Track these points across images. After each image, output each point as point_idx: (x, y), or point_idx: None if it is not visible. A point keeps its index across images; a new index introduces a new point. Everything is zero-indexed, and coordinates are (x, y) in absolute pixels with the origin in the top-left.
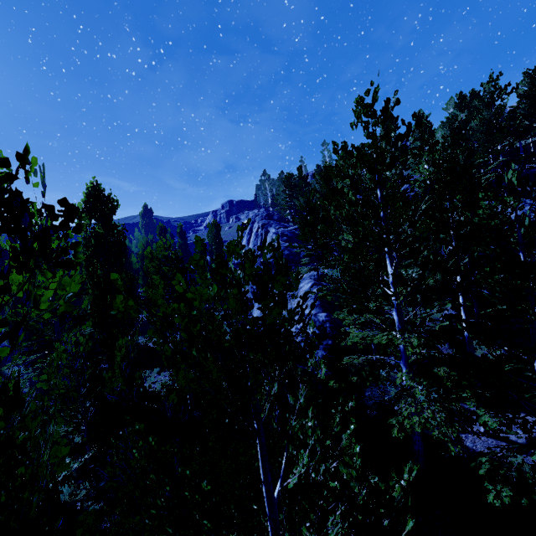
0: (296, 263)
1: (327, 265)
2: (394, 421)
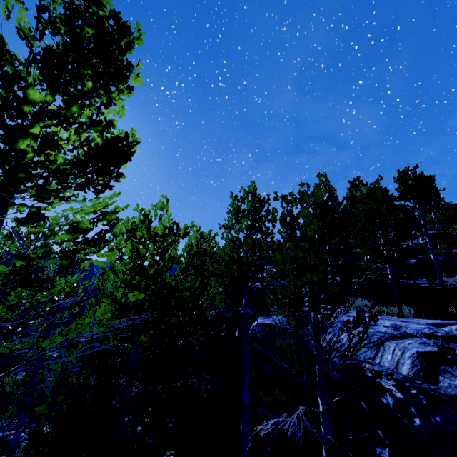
0: None
1: None
2: None
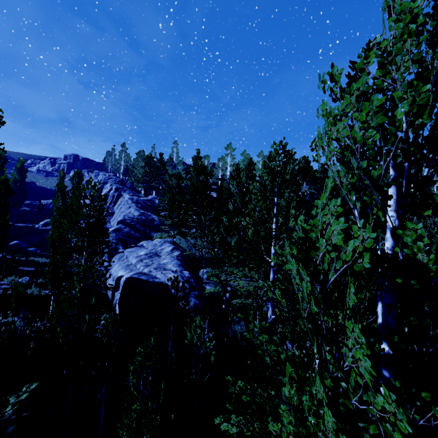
0: (150, 228)
1: (181, 235)
2: (275, 338)
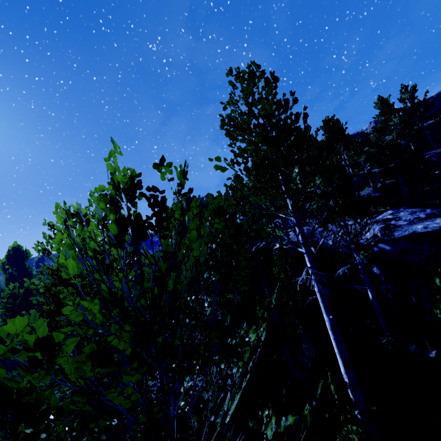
0: None
1: None
2: None
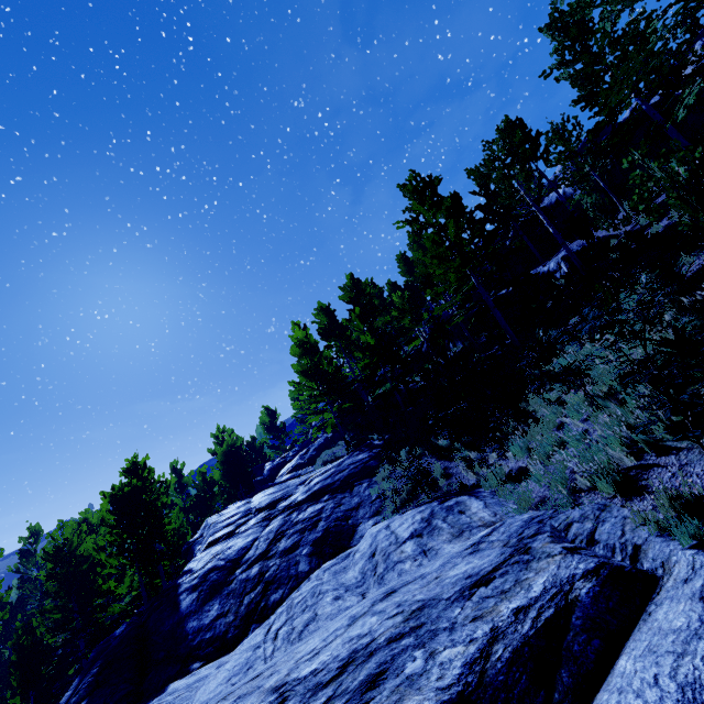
0: None
1: None
2: None
